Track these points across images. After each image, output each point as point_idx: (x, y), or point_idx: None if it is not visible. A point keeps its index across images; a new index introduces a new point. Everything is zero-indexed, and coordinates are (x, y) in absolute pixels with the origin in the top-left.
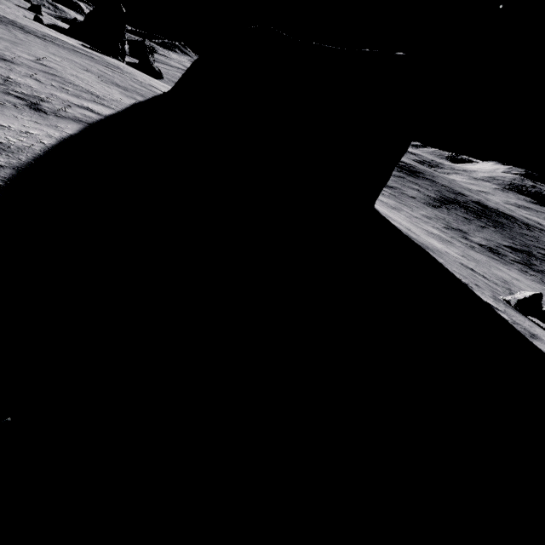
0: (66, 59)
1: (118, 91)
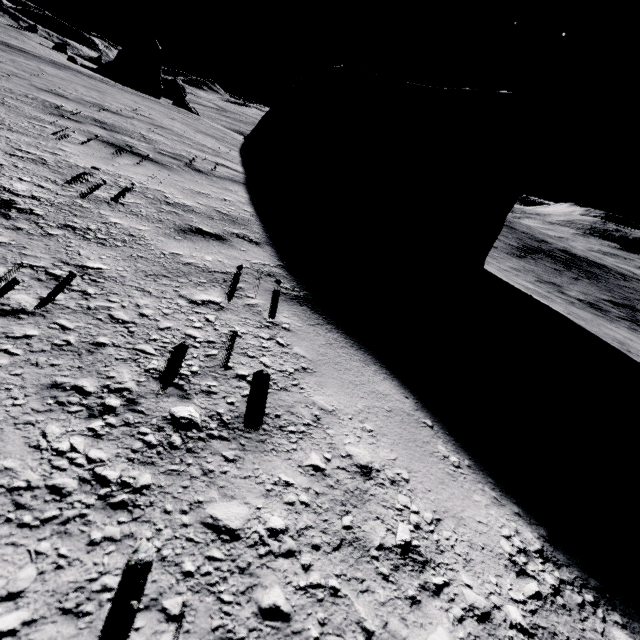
0: (148, 106)
1: (215, 141)
